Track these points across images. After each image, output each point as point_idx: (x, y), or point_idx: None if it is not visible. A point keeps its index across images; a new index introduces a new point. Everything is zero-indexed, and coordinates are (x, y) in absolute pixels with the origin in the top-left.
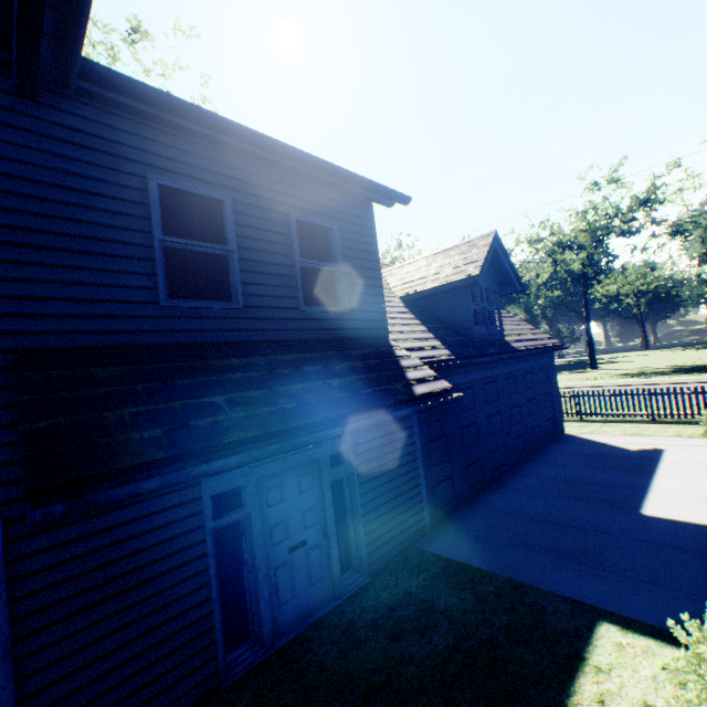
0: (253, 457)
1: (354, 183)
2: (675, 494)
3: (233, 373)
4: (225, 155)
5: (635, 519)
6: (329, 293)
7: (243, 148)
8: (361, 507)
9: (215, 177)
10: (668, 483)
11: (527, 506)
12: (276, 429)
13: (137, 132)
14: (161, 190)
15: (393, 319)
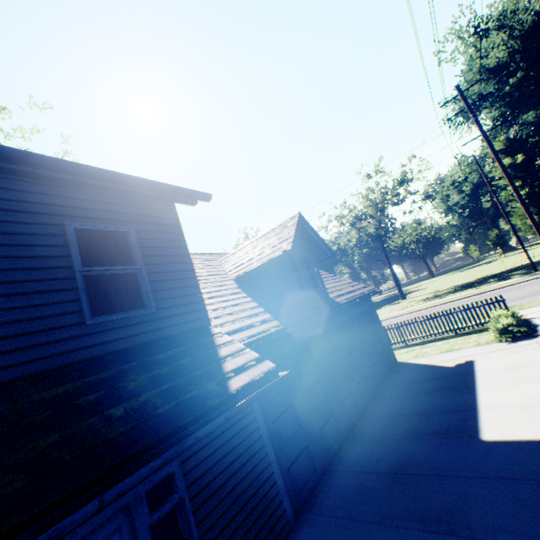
0: None
1: (144, 187)
2: (500, 407)
3: None
4: None
5: (479, 449)
6: (138, 294)
7: None
8: None
9: None
10: (490, 396)
11: (383, 457)
12: None
13: None
14: None
15: (225, 302)
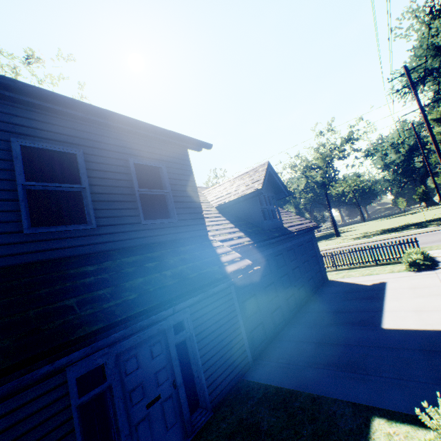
0: (96, 348)
1: (172, 138)
2: (399, 311)
3: (87, 278)
4: (76, 123)
5: (380, 333)
6: (164, 209)
7: (89, 118)
8: (201, 359)
9: (69, 138)
10: (393, 304)
11: (313, 334)
12: (119, 318)
13: (1, 109)
14: (27, 150)
15: (212, 222)
